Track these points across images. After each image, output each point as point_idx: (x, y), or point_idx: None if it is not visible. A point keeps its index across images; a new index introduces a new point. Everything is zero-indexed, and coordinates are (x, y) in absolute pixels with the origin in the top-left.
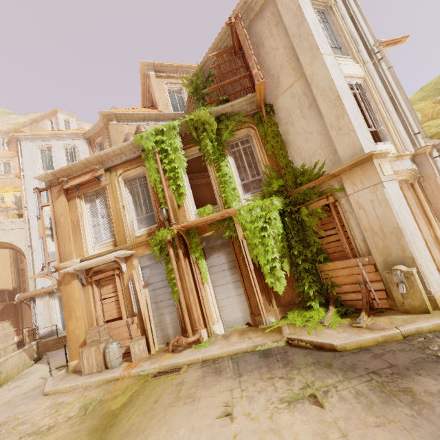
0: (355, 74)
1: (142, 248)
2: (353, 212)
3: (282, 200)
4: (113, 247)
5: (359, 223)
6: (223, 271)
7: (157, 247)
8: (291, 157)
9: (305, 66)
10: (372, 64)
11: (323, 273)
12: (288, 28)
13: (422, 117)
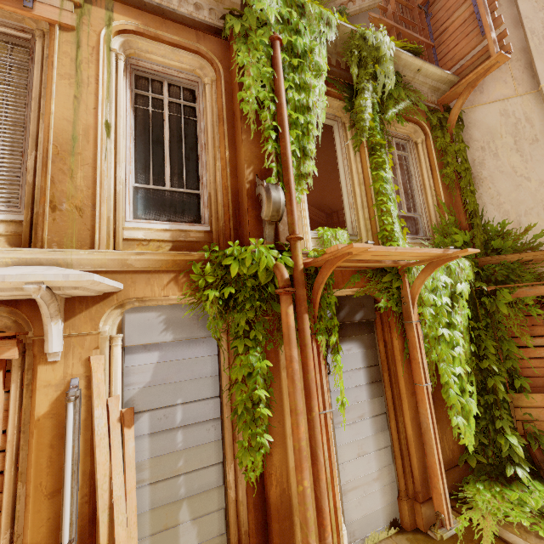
0: None
1: (155, 282)
2: None
3: (474, 267)
4: (4, 243)
5: None
6: (357, 387)
7: (219, 293)
8: (480, 203)
9: None
10: None
11: (519, 410)
12: (525, 18)
13: None
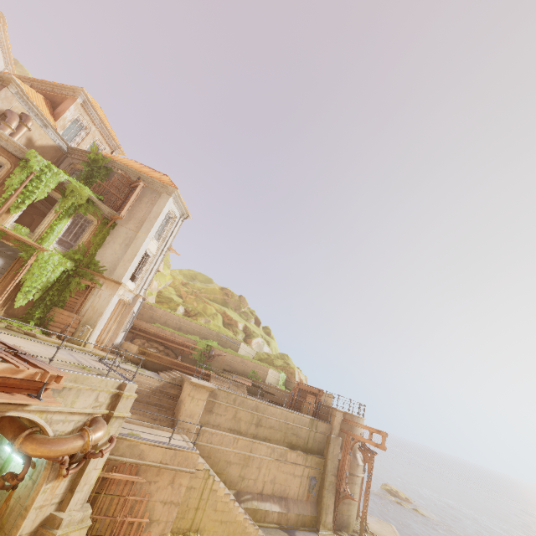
0: (152, 251)
1: None
2: (96, 297)
3: (73, 266)
4: None
5: (93, 302)
6: None
7: None
8: (98, 253)
9: (141, 232)
10: (161, 253)
11: (53, 312)
12: (152, 212)
13: (173, 283)
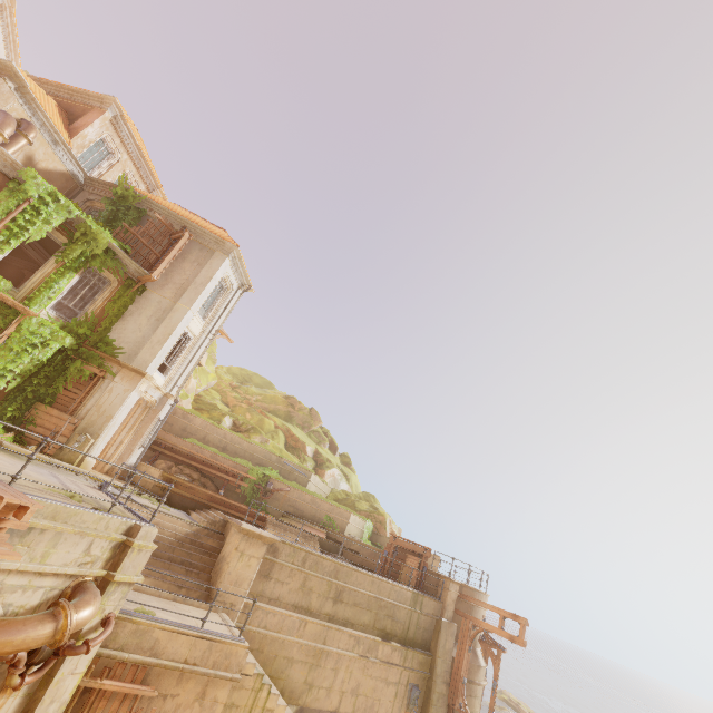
0: (194, 332)
1: None
2: (104, 391)
3: (74, 343)
4: None
5: (99, 400)
6: None
7: None
8: (115, 328)
9: (181, 302)
10: (206, 337)
11: (36, 410)
12: (199, 276)
13: (217, 385)
